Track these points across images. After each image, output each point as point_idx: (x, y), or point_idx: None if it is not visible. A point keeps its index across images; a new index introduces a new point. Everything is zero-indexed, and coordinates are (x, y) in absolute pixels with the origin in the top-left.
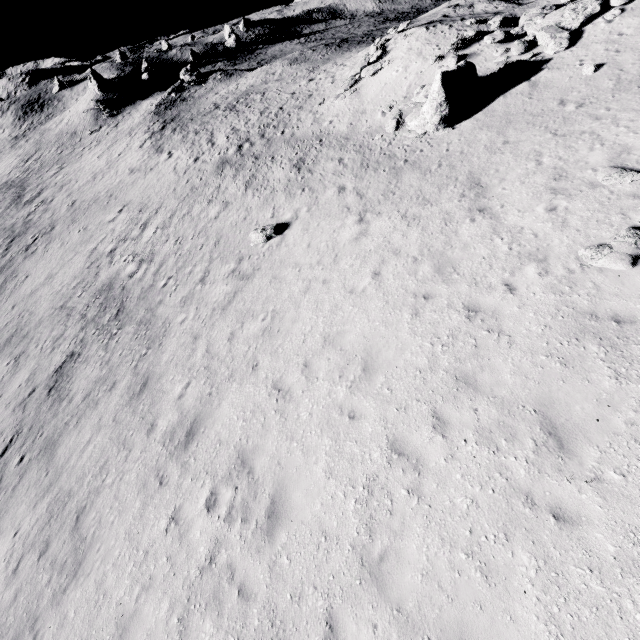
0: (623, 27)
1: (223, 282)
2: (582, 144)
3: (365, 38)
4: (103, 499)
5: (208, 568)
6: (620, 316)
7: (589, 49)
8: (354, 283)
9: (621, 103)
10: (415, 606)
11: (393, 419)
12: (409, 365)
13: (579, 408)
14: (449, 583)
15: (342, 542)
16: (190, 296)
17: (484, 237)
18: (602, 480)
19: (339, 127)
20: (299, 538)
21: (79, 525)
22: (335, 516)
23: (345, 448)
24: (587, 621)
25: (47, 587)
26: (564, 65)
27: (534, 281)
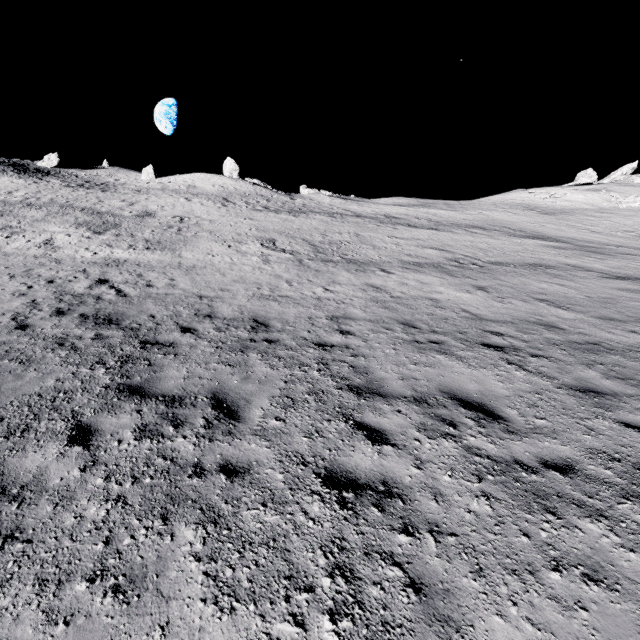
0: None
1: None
2: None
3: None
4: None
5: None
6: None
7: None
8: None
9: None
10: None
11: None
12: None
13: None
14: None
15: None
16: None
17: None
18: None
19: (587, 207)
20: None
21: None
22: None
23: None
24: None
25: None
26: None
27: None
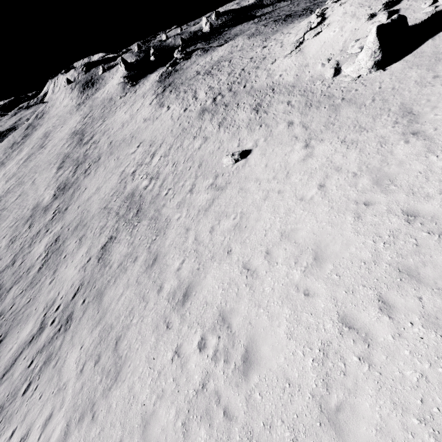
0: None
1: (205, 192)
2: None
3: (304, 12)
4: (131, 333)
5: (201, 391)
6: None
7: None
8: (303, 193)
9: None
10: None
11: (342, 299)
12: (354, 257)
13: None
14: (403, 441)
15: (303, 390)
16: (183, 201)
17: (419, 155)
18: None
19: (287, 78)
20: (268, 381)
21: (117, 347)
22: (296, 369)
23: (302, 317)
24: None
25: (100, 384)
26: None
27: None
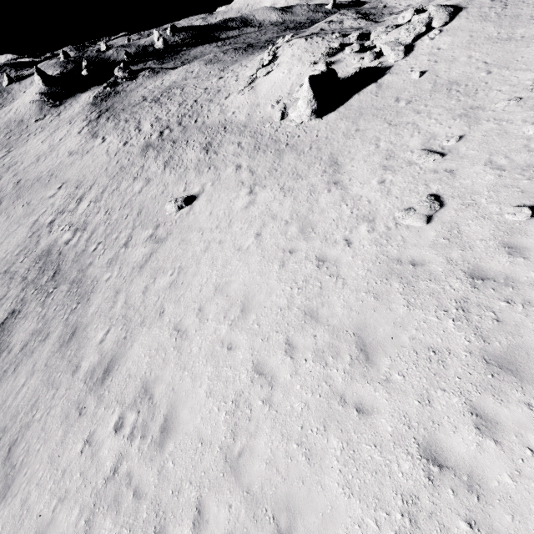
0: (441, 43)
1: (142, 245)
2: (406, 132)
3: (266, 44)
4: (32, 431)
5: (112, 478)
6: (415, 260)
7: (418, 59)
8: (241, 242)
9: (435, 101)
10: (259, 487)
11: (258, 347)
12: (274, 305)
13: (382, 330)
14: (284, 467)
15: (213, 445)
16: (115, 258)
17: (335, 204)
18: (390, 381)
19: (239, 117)
20: (182, 446)
21: (10, 455)
22: (210, 426)
23: (222, 373)
24: (369, 482)
25: None
26: (400, 71)
27: (364, 237)
